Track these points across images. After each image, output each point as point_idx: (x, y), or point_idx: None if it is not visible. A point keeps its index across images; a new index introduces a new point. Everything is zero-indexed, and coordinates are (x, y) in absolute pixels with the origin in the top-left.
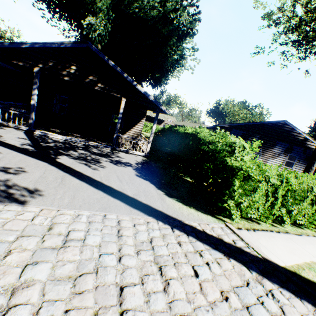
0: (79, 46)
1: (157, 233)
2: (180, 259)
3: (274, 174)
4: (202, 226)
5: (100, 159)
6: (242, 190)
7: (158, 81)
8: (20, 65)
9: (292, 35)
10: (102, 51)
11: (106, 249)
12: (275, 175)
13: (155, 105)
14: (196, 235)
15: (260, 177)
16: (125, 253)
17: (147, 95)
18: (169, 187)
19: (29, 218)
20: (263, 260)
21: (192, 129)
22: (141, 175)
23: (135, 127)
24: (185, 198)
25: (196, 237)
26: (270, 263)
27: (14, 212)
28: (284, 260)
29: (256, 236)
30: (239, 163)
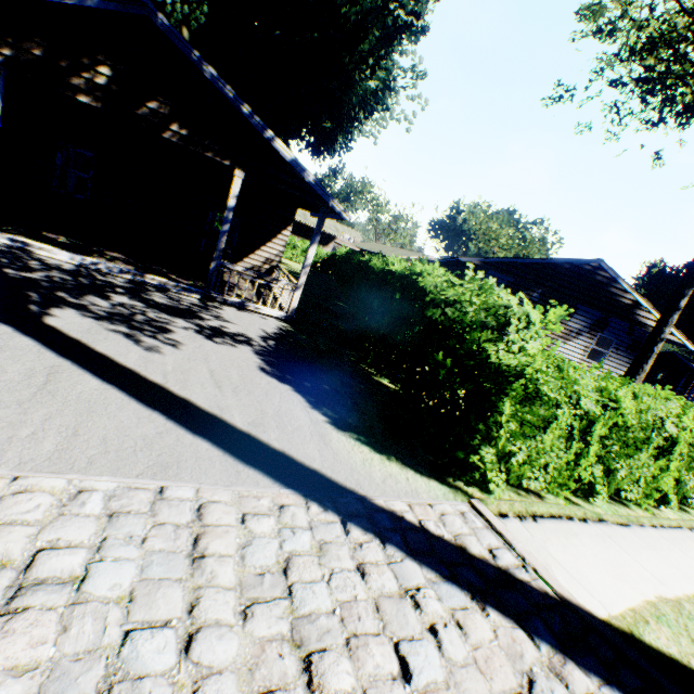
0: (120, 9)
1: (304, 542)
2: (364, 625)
3: (590, 387)
4: (417, 513)
5: (171, 322)
6: (516, 424)
7: (328, 141)
8: None
9: (641, 65)
10: (194, 46)
11: (151, 610)
12: (592, 390)
13: (317, 196)
14: (405, 539)
15: (562, 397)
16: (208, 619)
17: (300, 169)
18: (339, 402)
19: None
20: (560, 604)
21: (403, 264)
22: (273, 369)
23: (266, 247)
24: (379, 432)
25: (405, 546)
26: (577, 612)
27: None
28: (605, 601)
29: (540, 535)
30: (516, 358)
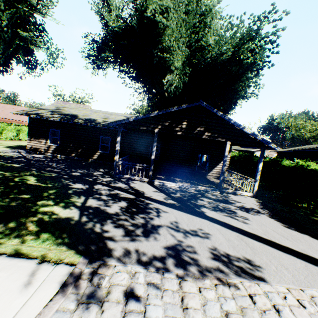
0: (192, 105)
1: None
2: None
3: None
4: None
5: (229, 207)
6: None
7: (225, 113)
8: (143, 129)
9: None
10: (168, 97)
11: None
12: None
13: (259, 143)
14: None
15: None
16: None
17: (254, 135)
18: None
19: (298, 304)
20: None
21: (314, 164)
22: (287, 226)
23: (221, 163)
24: None
25: None
26: None
27: (275, 294)
28: None
29: None
30: None
